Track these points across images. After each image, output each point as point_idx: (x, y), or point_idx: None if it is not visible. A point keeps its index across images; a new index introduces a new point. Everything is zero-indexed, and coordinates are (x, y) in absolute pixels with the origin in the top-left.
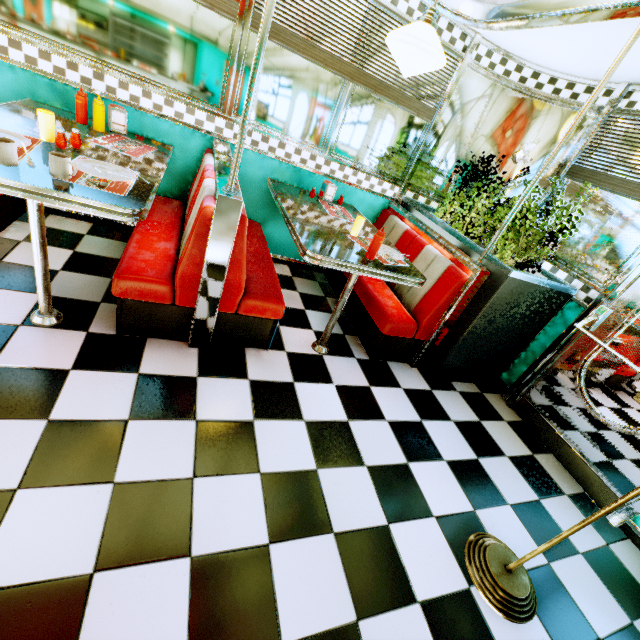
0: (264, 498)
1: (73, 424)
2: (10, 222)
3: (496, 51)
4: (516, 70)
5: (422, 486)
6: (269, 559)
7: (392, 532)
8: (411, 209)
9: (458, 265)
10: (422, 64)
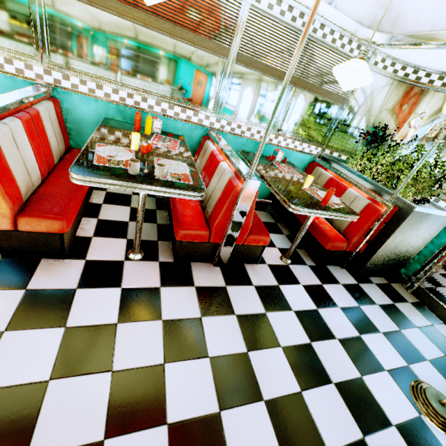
0: (289, 363)
1: (175, 322)
2: (92, 191)
3: (388, 58)
4: (401, 69)
5: (373, 350)
6: (304, 400)
7: (365, 381)
8: (330, 162)
9: (374, 202)
10: (358, 84)
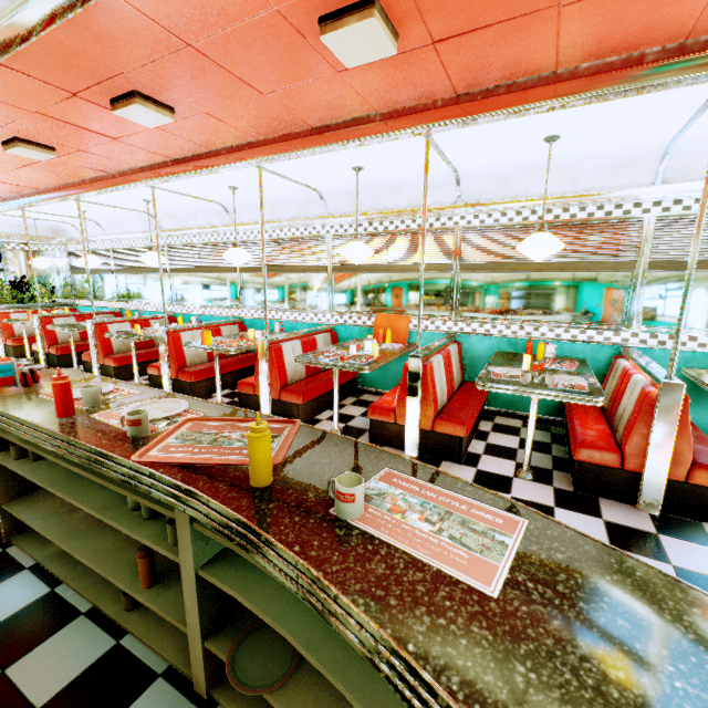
0: None
1: None
2: (480, 421)
3: None
4: None
5: None
6: None
7: None
8: None
9: None
10: None
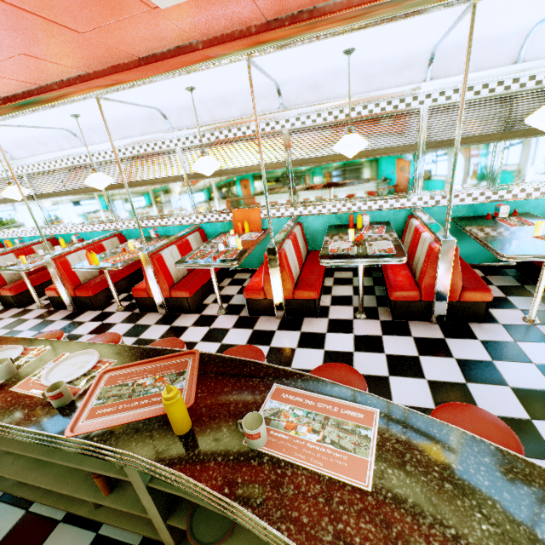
0: (517, 398)
1: (395, 356)
2: (324, 279)
3: None
4: None
5: None
6: (533, 426)
7: None
8: None
9: None
10: None
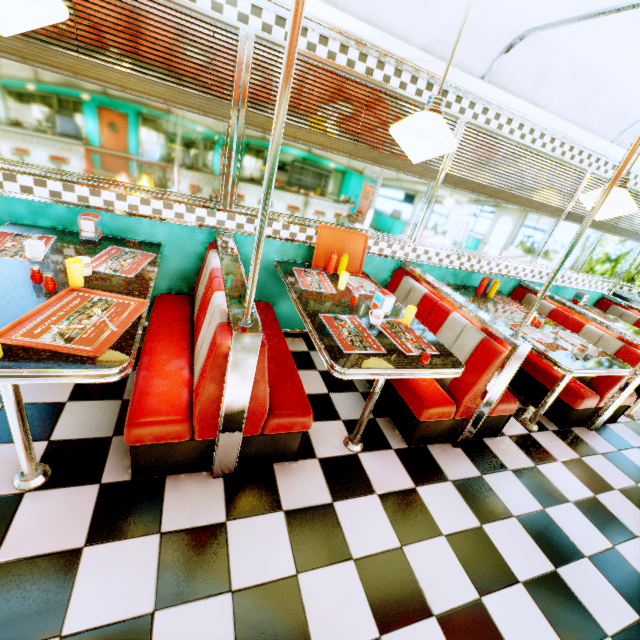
0: None
1: (626, 490)
2: None
3: None
4: None
5: None
6: None
7: None
8: (628, 300)
9: None
10: None
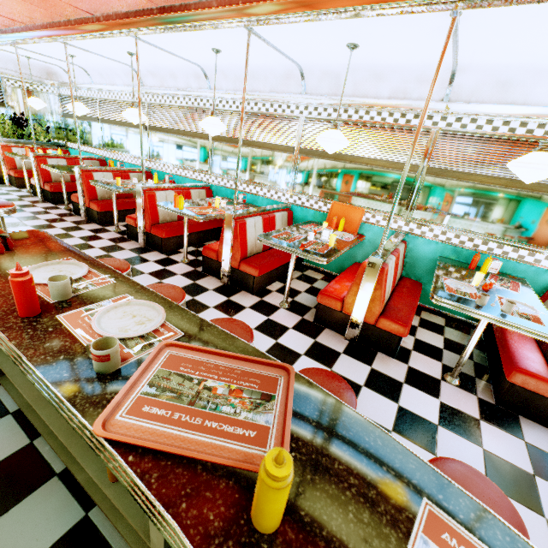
0: None
1: (498, 458)
2: None
3: None
4: None
5: None
6: None
7: None
8: None
9: None
10: None
